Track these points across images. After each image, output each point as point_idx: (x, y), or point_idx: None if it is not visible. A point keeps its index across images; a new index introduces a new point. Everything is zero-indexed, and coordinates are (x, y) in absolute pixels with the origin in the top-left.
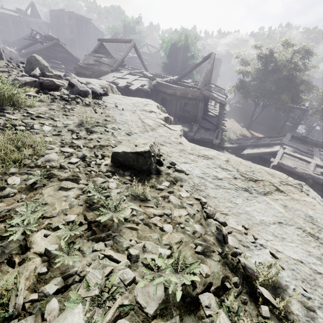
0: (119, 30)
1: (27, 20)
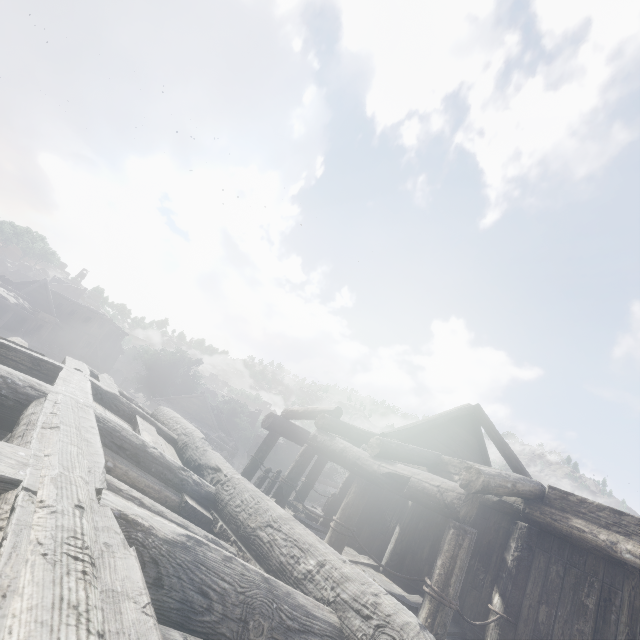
0: (166, 364)
1: (28, 312)
